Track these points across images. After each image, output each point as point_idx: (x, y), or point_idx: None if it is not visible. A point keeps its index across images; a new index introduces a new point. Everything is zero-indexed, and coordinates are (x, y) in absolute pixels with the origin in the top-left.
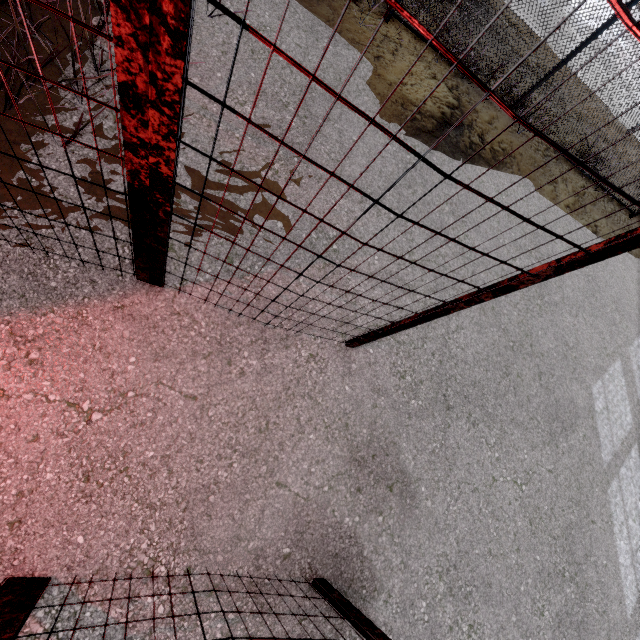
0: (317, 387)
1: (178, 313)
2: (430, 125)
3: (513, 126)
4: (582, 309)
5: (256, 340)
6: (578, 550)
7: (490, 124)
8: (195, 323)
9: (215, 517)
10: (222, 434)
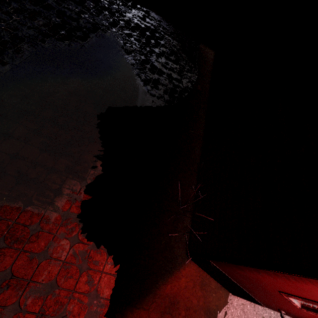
0: None
1: None
2: None
3: None
4: None
5: None
6: None
7: None
8: None
9: None
10: None
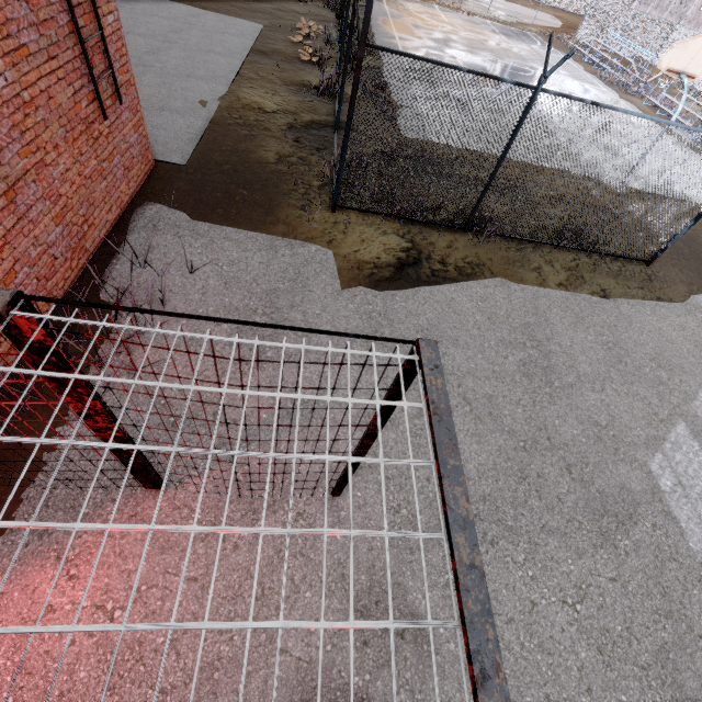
0: (308, 543)
1: (179, 507)
2: (388, 273)
3: (475, 239)
4: (609, 380)
5: (246, 513)
6: (688, 680)
7: (449, 248)
8: (193, 512)
9: (220, 694)
10: (222, 609)
